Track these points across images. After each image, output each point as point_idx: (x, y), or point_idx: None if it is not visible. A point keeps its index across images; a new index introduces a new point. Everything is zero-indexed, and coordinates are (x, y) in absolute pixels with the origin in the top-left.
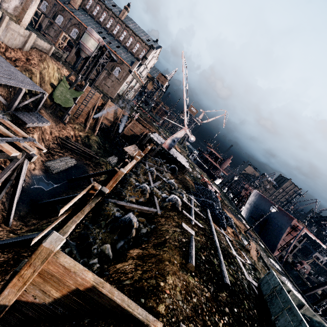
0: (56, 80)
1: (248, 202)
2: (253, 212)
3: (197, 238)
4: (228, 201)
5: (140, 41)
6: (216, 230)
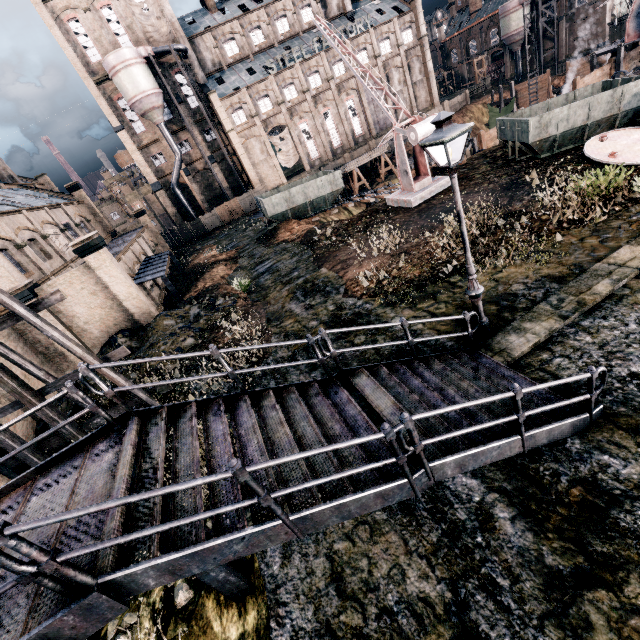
0: (488, 118)
1: None
2: None
3: None
4: None
5: None
6: None
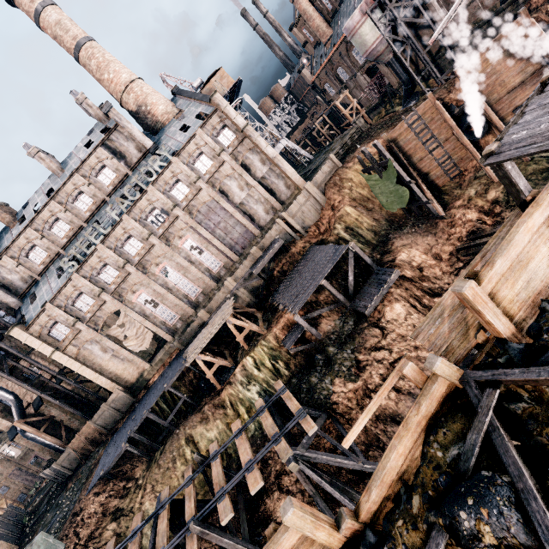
0: None
1: None
2: None
3: None
4: None
5: None
6: None
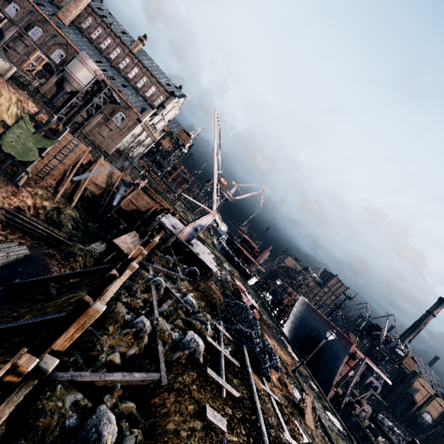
0: (12, 117)
1: (292, 313)
2: (300, 329)
3: (232, 440)
4: (267, 313)
5: (157, 84)
6: (259, 391)
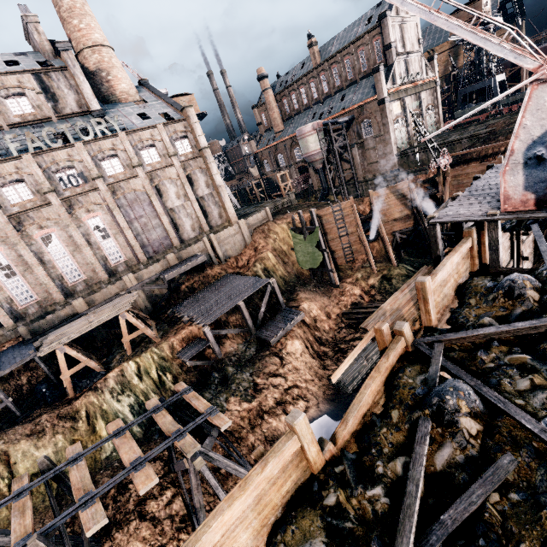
0: None
1: None
2: None
3: None
4: None
5: (358, 44)
6: None
